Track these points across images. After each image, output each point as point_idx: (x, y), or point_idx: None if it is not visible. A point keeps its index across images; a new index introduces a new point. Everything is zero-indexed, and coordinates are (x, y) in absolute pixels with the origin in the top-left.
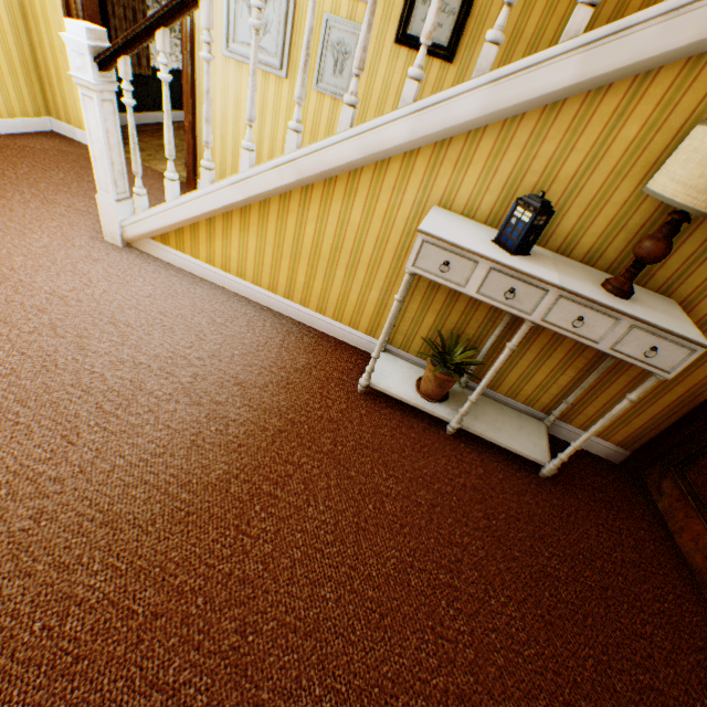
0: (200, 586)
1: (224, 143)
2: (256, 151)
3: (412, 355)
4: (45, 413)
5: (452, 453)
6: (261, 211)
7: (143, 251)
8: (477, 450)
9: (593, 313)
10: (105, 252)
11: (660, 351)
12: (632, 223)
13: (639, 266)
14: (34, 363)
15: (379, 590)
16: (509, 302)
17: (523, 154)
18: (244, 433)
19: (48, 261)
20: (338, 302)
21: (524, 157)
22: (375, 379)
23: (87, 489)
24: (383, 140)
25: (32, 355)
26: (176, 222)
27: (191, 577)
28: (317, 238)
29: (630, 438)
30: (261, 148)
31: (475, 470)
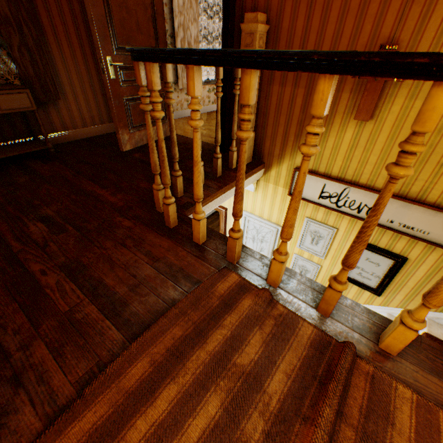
0: None
1: None
2: None
3: None
4: None
5: None
6: None
7: None
8: None
9: None
10: None
11: None
12: None
13: None
14: None
15: None
16: None
17: None
18: None
19: None
20: None
21: None
22: None
23: None
24: None
25: None
26: None
27: None
28: None
29: None
30: None
31: None
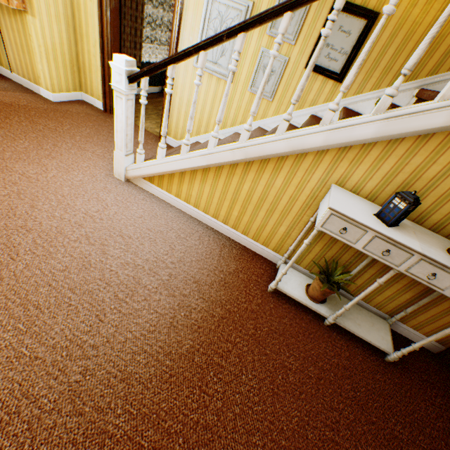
0: (180, 429)
1: (186, 116)
2: (206, 123)
3: (302, 267)
4: (85, 298)
5: (328, 339)
6: (216, 172)
7: (136, 184)
8: (344, 337)
9: (443, 272)
10: (114, 185)
11: None
12: None
13: None
14: (78, 263)
15: (288, 440)
16: (384, 257)
17: (399, 161)
18: (201, 318)
19: (82, 190)
20: (257, 229)
21: (399, 163)
22: (279, 284)
23: (111, 354)
24: (305, 143)
25: (76, 256)
26: (160, 172)
27: (174, 422)
28: (250, 191)
29: (447, 338)
30: (209, 121)
31: (343, 353)
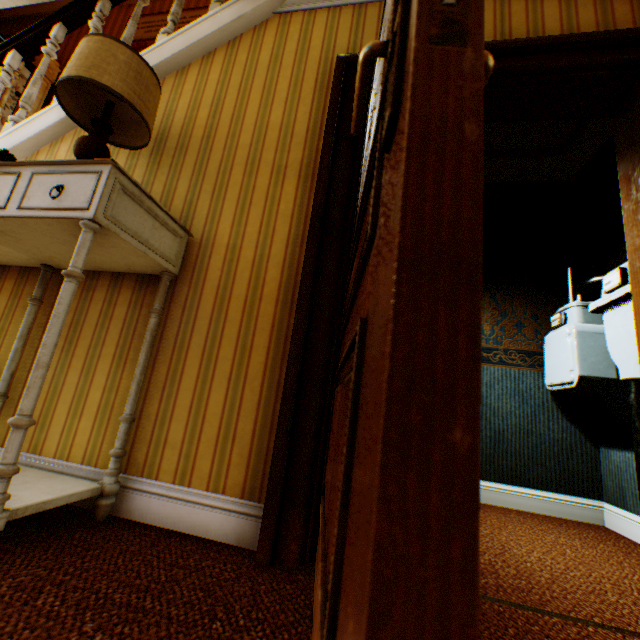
0: None
1: None
2: None
3: None
4: None
5: None
6: None
7: None
8: None
9: None
10: None
11: (71, 189)
12: None
13: None
14: None
15: None
16: None
17: None
18: None
19: None
20: None
21: None
22: None
23: None
24: None
25: None
26: None
27: None
28: None
29: (254, 466)
30: None
31: None
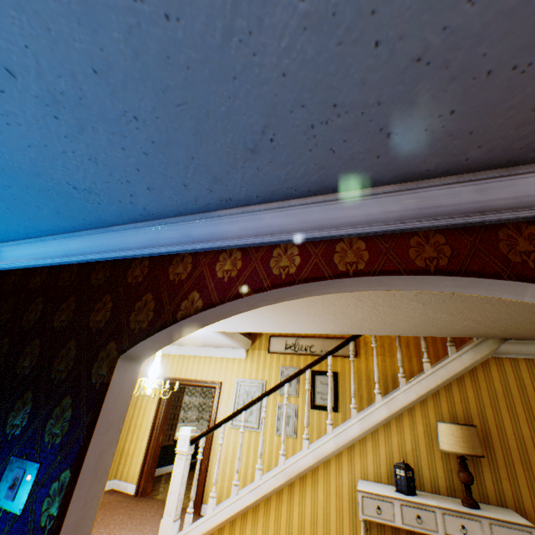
0: None
1: (224, 473)
2: (243, 474)
3: None
4: None
5: None
6: (265, 505)
7: None
8: None
9: (465, 519)
10: None
11: None
12: (452, 466)
13: (467, 486)
14: None
15: None
16: (421, 524)
17: (386, 444)
18: None
19: None
20: None
21: (387, 445)
22: None
23: None
24: (324, 450)
25: None
26: (210, 527)
27: None
28: (301, 517)
29: None
30: (246, 472)
31: None
